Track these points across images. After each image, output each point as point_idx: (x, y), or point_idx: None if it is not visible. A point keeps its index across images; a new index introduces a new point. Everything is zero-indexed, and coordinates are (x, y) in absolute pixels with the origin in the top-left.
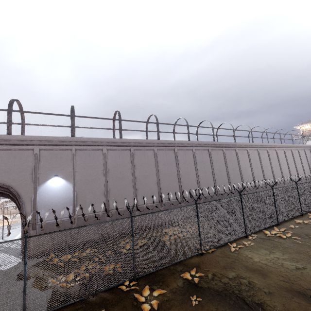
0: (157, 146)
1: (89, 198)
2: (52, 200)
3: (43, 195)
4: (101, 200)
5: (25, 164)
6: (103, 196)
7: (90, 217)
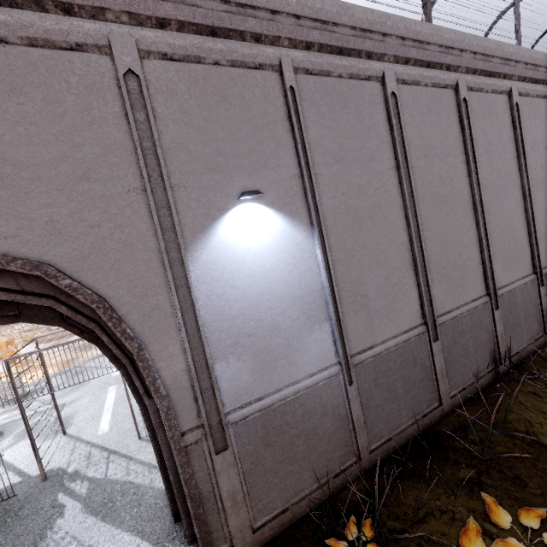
0: (518, 81)
1: (373, 286)
2: (257, 312)
3: (216, 293)
4: (407, 287)
5: (85, 132)
6: (409, 270)
7: (388, 355)
